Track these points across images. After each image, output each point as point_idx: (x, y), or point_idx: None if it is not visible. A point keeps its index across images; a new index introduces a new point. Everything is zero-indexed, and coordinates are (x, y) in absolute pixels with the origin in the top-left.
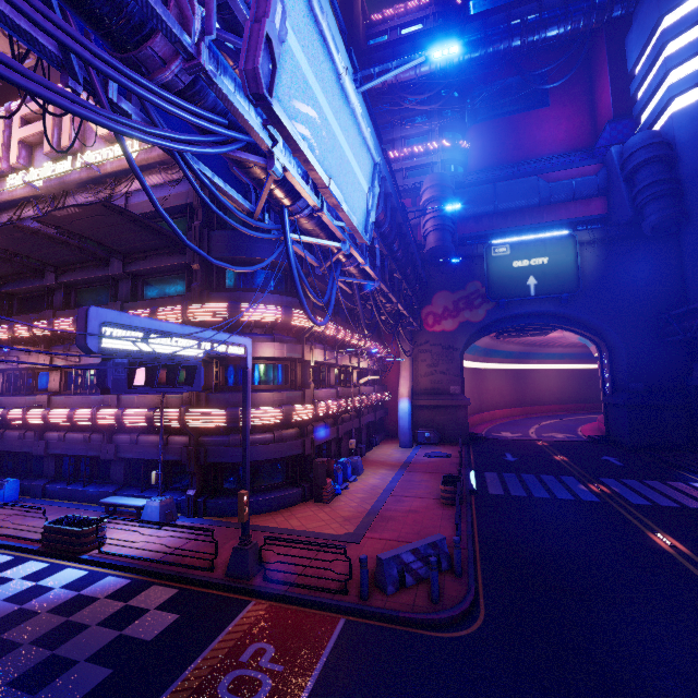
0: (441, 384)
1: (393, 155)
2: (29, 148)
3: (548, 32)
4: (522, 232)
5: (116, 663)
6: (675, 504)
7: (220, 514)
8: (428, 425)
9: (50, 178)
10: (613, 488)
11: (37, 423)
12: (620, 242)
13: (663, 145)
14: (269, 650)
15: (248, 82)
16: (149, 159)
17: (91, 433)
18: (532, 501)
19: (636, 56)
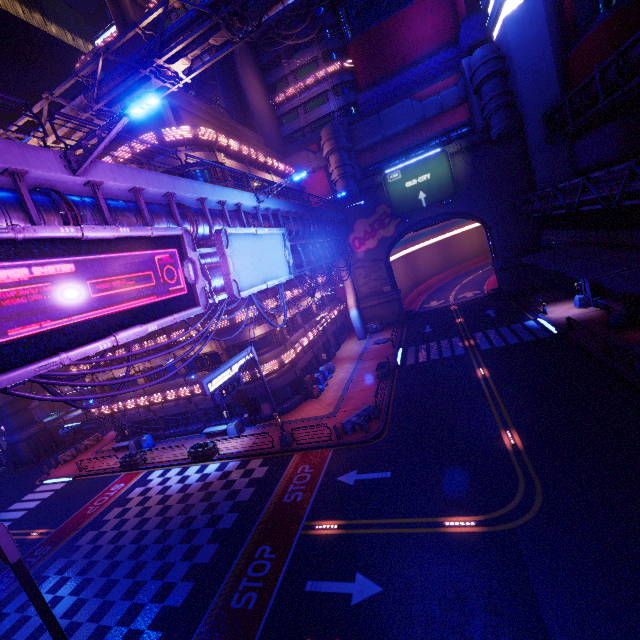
0: (376, 288)
1: (289, 93)
2: None
3: None
4: (410, 150)
5: (255, 486)
6: (504, 344)
7: (265, 421)
8: (374, 319)
9: None
10: (477, 340)
11: (145, 404)
12: (480, 146)
13: (497, 59)
14: (307, 467)
15: (231, 296)
16: None
17: (177, 401)
18: (428, 364)
19: None
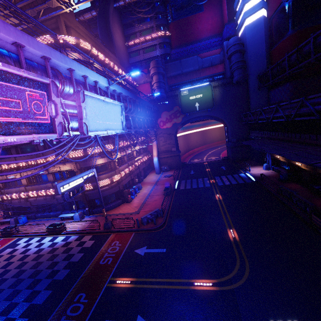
0: (168, 148)
1: (136, 41)
2: None
3: None
4: (194, 81)
5: (84, 252)
6: (229, 183)
7: (98, 213)
8: (166, 164)
9: None
10: (216, 180)
11: (24, 197)
12: (227, 85)
13: (240, 44)
14: (118, 242)
15: (82, 133)
16: None
17: (46, 197)
18: (191, 190)
19: None
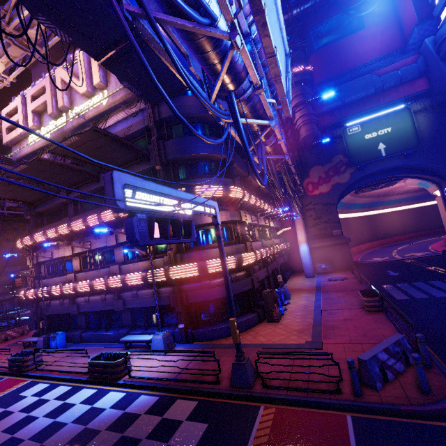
0: (325, 230)
1: None
2: (39, 115)
3: None
4: (365, 115)
5: None
6: None
7: (204, 339)
8: (321, 260)
9: (54, 131)
10: None
11: (70, 293)
12: (445, 105)
13: None
14: None
15: None
16: (116, 102)
17: (105, 294)
18: (437, 300)
19: None
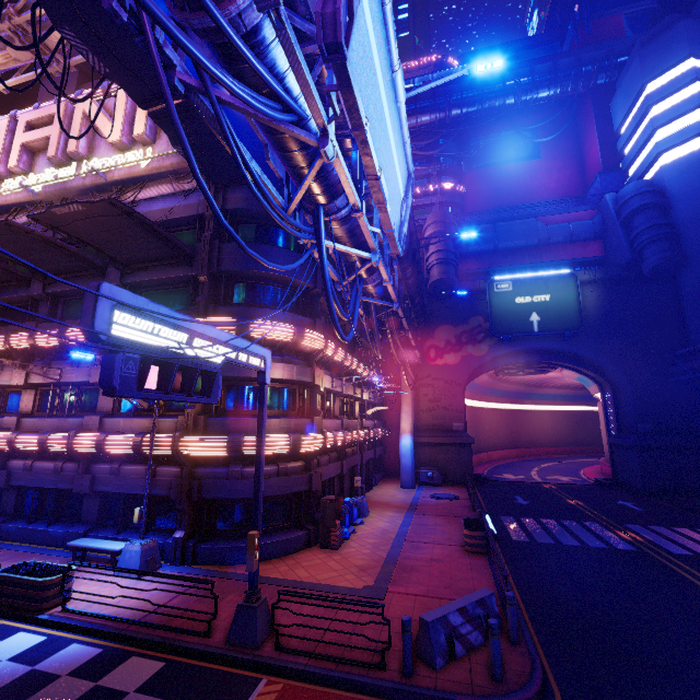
0: (443, 420)
1: None
2: (31, 154)
3: (539, 93)
4: (522, 271)
5: None
6: None
7: (212, 561)
8: (430, 464)
9: (51, 183)
10: (644, 535)
11: (1, 449)
12: (619, 283)
13: (657, 193)
14: None
15: (323, 28)
16: (162, 168)
17: (63, 462)
18: (563, 549)
19: (622, 117)
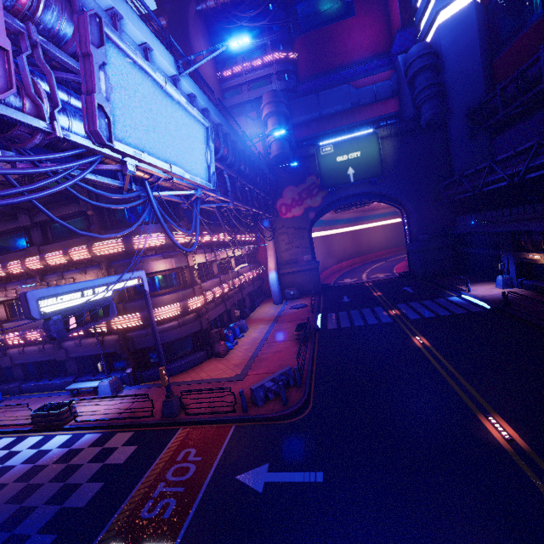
0: (297, 255)
1: (236, 70)
2: None
3: None
4: (342, 131)
5: (105, 479)
6: (434, 315)
7: (153, 379)
8: (292, 286)
9: None
10: (402, 310)
11: None
12: (408, 134)
13: (432, 55)
14: (193, 451)
15: (93, 137)
16: None
17: (43, 345)
18: (353, 329)
19: None
